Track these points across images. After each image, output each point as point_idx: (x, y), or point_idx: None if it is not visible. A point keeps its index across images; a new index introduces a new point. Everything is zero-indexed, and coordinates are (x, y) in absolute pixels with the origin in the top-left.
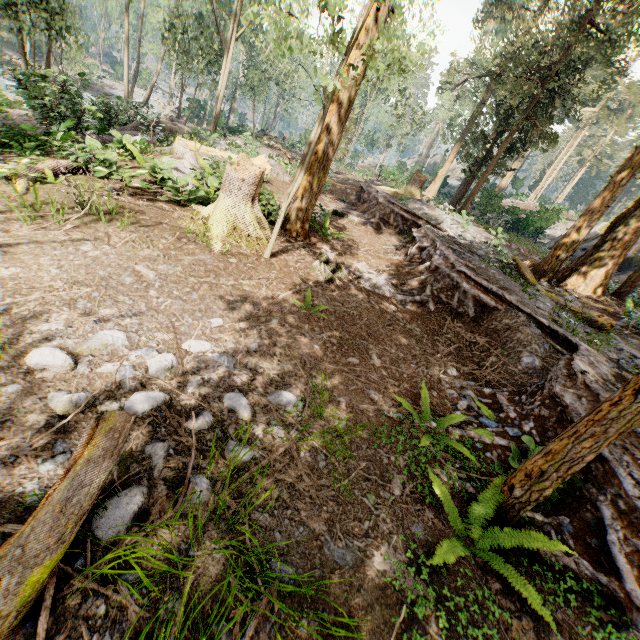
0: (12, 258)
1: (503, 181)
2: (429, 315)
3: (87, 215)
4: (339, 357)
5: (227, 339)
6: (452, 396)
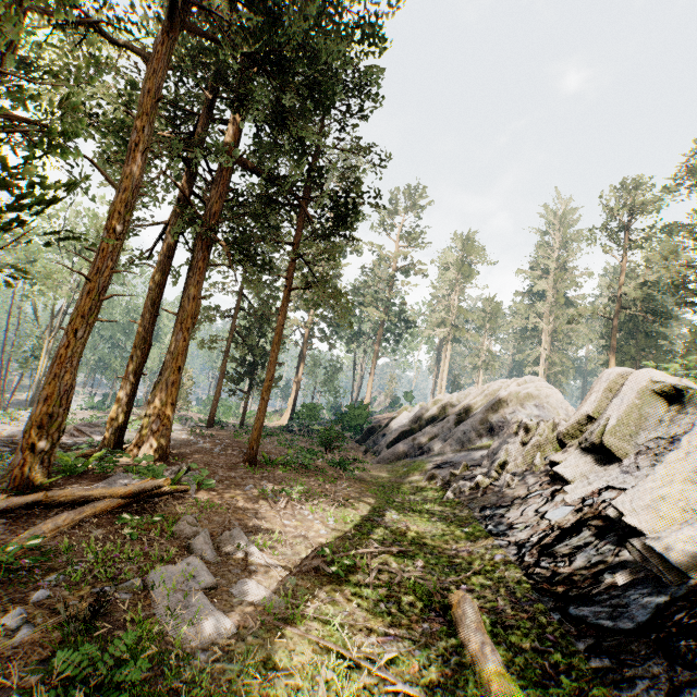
0: None
1: (367, 396)
2: None
3: None
4: None
5: None
6: None
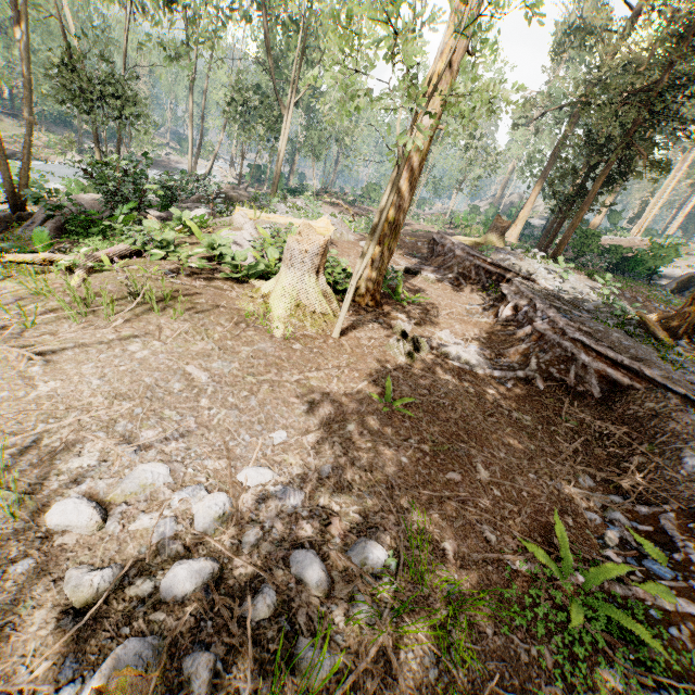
0: (53, 368)
1: (598, 216)
2: (538, 396)
3: (140, 305)
4: (435, 473)
5: (292, 462)
6: (594, 522)
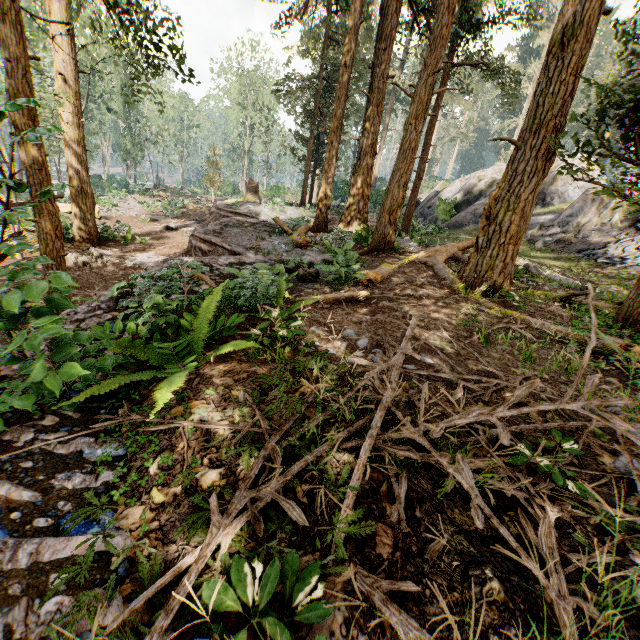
0: None
1: (375, 172)
2: None
3: None
4: None
5: None
6: None
